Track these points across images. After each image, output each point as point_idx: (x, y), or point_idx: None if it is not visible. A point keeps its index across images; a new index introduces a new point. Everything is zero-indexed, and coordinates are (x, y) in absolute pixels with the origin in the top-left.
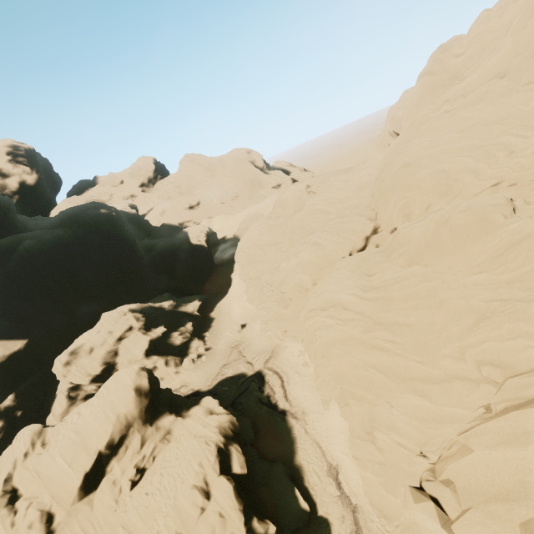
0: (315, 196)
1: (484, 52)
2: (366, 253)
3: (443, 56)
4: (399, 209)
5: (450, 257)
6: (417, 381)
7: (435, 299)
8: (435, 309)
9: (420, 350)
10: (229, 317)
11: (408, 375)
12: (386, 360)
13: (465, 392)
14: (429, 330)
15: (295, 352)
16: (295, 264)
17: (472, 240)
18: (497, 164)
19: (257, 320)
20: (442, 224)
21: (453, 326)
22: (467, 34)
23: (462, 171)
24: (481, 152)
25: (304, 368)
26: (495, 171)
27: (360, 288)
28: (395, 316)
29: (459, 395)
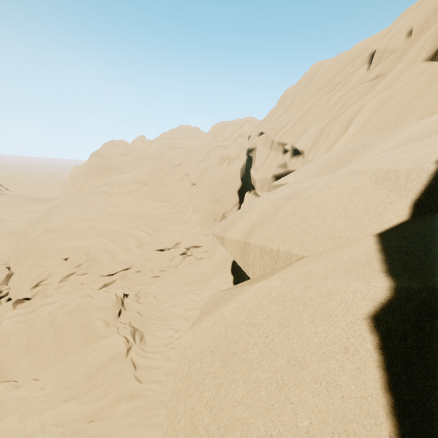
0: None
1: (138, 161)
2: None
3: (113, 149)
4: (32, 278)
5: (49, 368)
6: None
7: None
8: None
9: None
10: None
11: None
12: None
13: None
14: None
15: None
16: None
17: (75, 348)
18: (131, 251)
19: None
20: (49, 324)
21: None
22: (131, 144)
23: (102, 251)
24: (120, 237)
25: None
26: (128, 257)
27: None
28: None
29: None
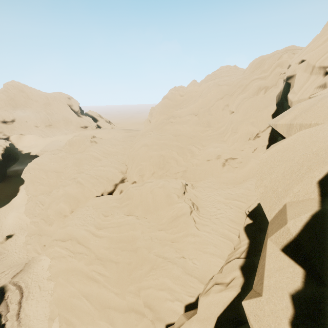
0: (95, 145)
1: (191, 99)
2: (109, 197)
3: (175, 92)
4: (137, 170)
5: (151, 214)
6: (112, 309)
7: (135, 245)
8: (133, 253)
9: (118, 284)
10: (0, 226)
11: (108, 303)
12: (96, 290)
13: (136, 322)
14: (127, 268)
15: (46, 266)
16: (62, 193)
17: (162, 207)
18: (187, 159)
19: (25, 232)
20: (150, 192)
21: (138, 269)
22: (186, 87)
23: (171, 158)
24: (181, 150)
25: (48, 282)
26: (185, 163)
27: (96, 225)
28: (110, 253)
29: (132, 325)
